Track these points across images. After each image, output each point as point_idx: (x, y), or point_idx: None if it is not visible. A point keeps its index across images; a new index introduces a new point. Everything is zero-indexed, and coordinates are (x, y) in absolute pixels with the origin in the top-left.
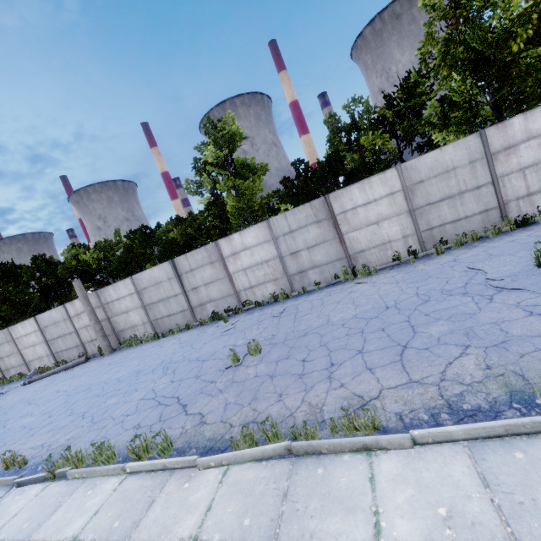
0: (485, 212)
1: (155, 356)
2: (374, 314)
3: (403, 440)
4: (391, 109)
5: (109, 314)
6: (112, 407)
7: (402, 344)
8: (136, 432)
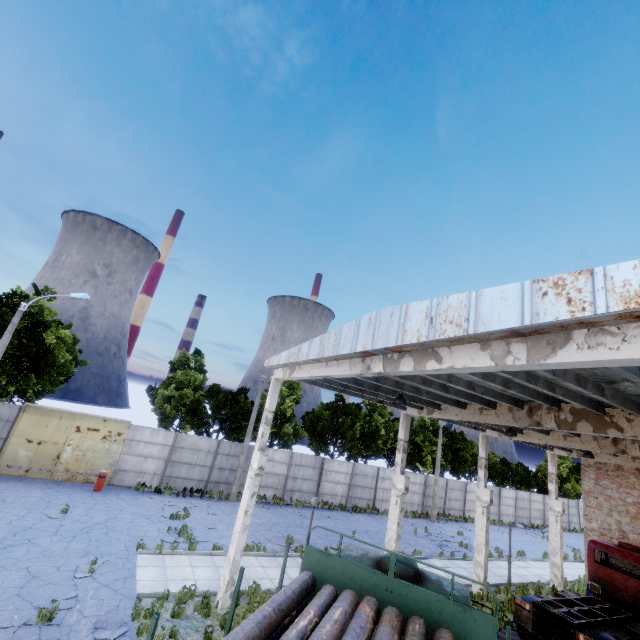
0: None
1: None
2: None
3: None
4: None
5: (545, 509)
6: None
7: None
8: None
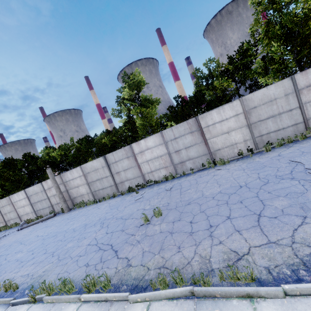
0: (295, 125)
1: (95, 214)
2: (232, 190)
3: (277, 292)
4: (232, 65)
5: (67, 188)
6: (70, 249)
7: (257, 213)
8: (86, 269)
